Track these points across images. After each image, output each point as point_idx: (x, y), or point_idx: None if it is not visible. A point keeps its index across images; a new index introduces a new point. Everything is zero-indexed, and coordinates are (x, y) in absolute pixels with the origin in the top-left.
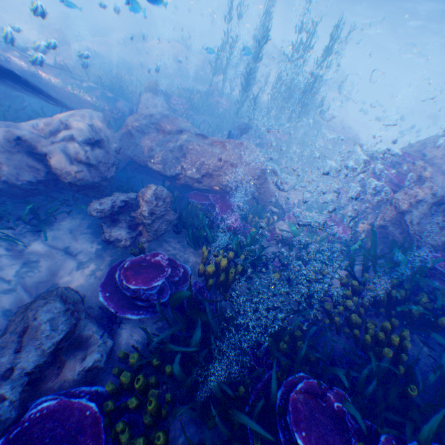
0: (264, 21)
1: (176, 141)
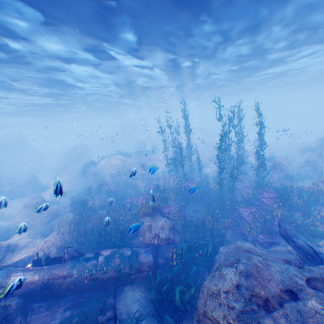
0: (185, 123)
1: (320, 322)
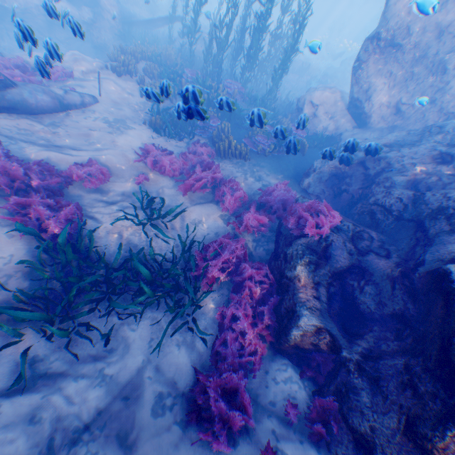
0: None
1: None
